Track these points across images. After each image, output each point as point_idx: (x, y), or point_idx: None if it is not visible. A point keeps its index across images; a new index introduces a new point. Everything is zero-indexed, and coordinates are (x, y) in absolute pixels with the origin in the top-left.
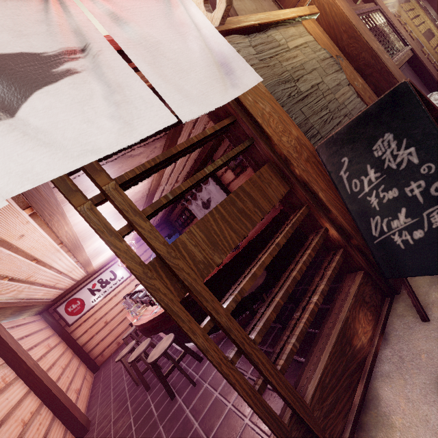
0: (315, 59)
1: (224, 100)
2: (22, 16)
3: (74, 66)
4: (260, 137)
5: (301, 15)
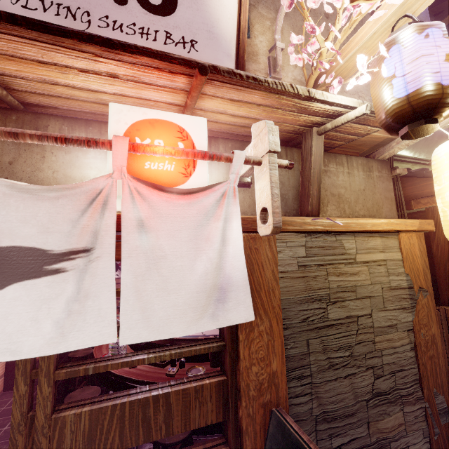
0: (380, 285)
1: (187, 331)
2: (62, 213)
3: (67, 264)
4: (230, 351)
5: (400, 230)
